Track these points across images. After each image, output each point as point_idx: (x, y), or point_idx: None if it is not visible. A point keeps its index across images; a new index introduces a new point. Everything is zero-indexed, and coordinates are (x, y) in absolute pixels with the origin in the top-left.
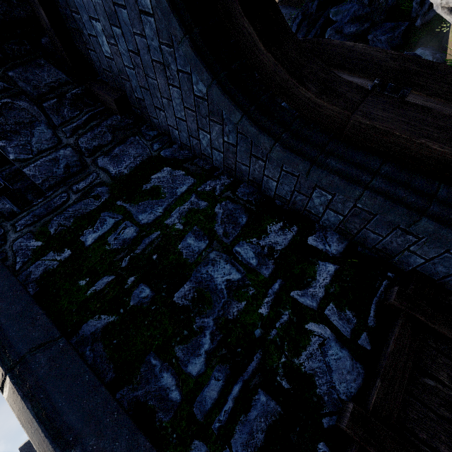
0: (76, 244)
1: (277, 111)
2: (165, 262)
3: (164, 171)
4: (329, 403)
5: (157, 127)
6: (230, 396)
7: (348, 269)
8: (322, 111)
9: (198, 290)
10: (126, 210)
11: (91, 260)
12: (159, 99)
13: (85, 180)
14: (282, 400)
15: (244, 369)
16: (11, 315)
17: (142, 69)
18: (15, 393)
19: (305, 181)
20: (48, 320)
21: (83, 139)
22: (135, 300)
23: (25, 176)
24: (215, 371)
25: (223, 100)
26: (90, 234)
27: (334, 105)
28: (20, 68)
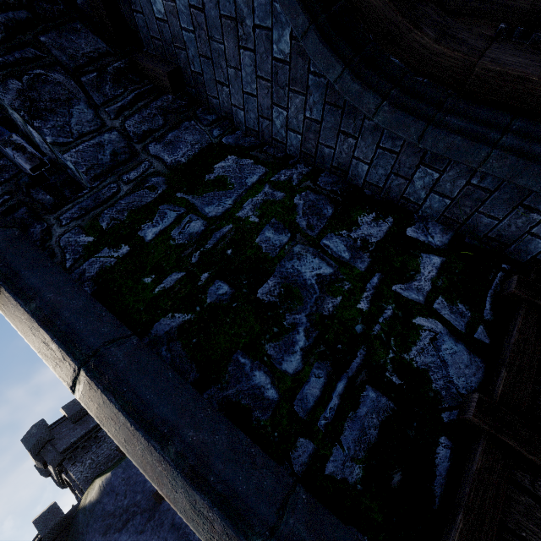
0: (134, 240)
1: (384, 63)
2: (242, 257)
3: (229, 160)
4: (447, 398)
5: (216, 110)
6: (335, 393)
7: (456, 261)
8: (439, 61)
9: (284, 286)
10: (188, 202)
11: (154, 257)
12: (224, 69)
13: (137, 169)
14: (394, 396)
15: (348, 365)
16: (74, 309)
17: (205, 30)
18: (92, 388)
19: (407, 158)
20: (115, 317)
21: (130, 122)
22: (213, 297)
23: (60, 168)
24: (315, 368)
25: (320, 51)
26: (149, 228)
27: (456, 51)
28: (53, 33)
